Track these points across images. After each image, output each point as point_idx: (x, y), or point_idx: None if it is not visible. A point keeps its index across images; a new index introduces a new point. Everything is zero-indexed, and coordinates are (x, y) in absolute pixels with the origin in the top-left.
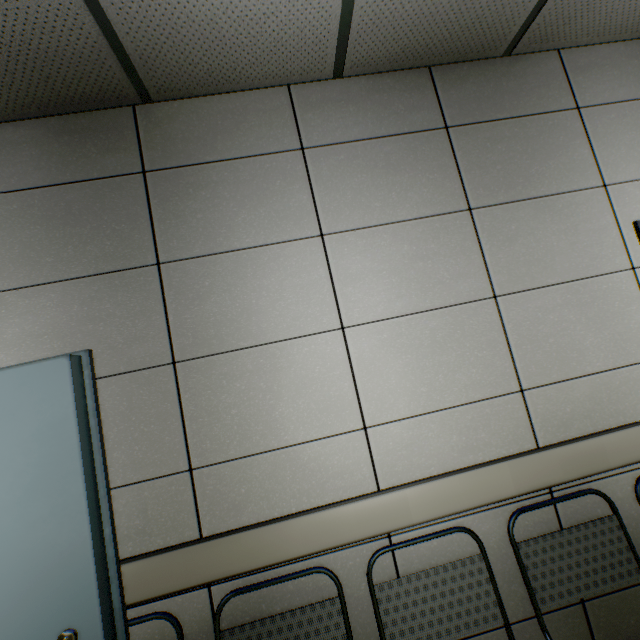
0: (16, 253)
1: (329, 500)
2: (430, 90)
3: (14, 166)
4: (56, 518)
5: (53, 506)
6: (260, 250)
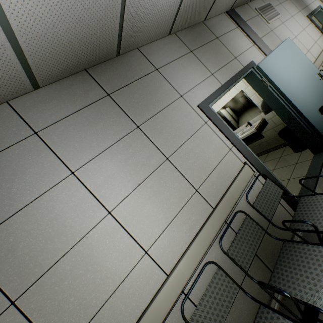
0: None
1: (149, 300)
2: (92, 80)
3: None
4: None
5: None
6: (39, 200)
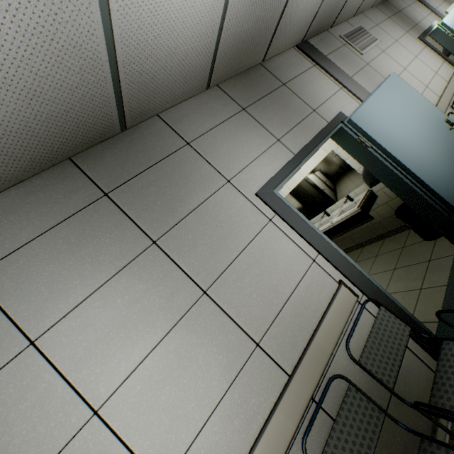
0: None
1: None
2: (79, 174)
3: None
4: None
5: None
6: None
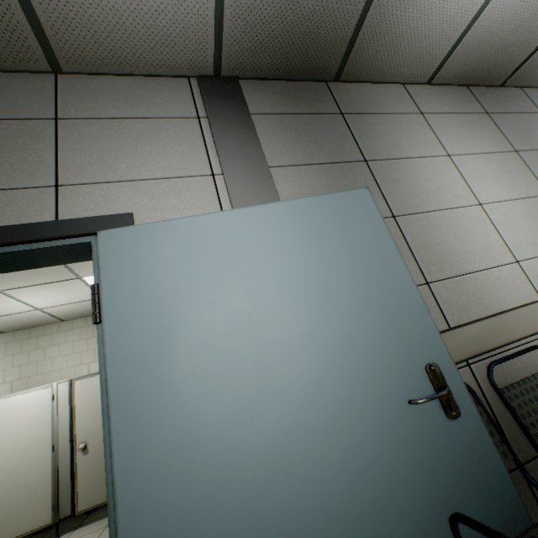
0: (278, 147)
1: (516, 306)
2: (471, 96)
3: (266, 102)
4: (392, 286)
5: (388, 278)
6: (419, 160)
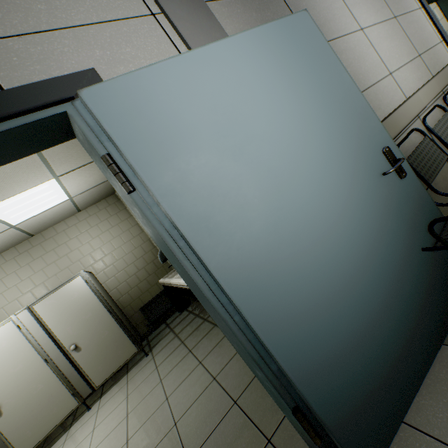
0: None
1: (397, 106)
2: None
3: None
4: (348, 97)
5: (344, 91)
6: None
